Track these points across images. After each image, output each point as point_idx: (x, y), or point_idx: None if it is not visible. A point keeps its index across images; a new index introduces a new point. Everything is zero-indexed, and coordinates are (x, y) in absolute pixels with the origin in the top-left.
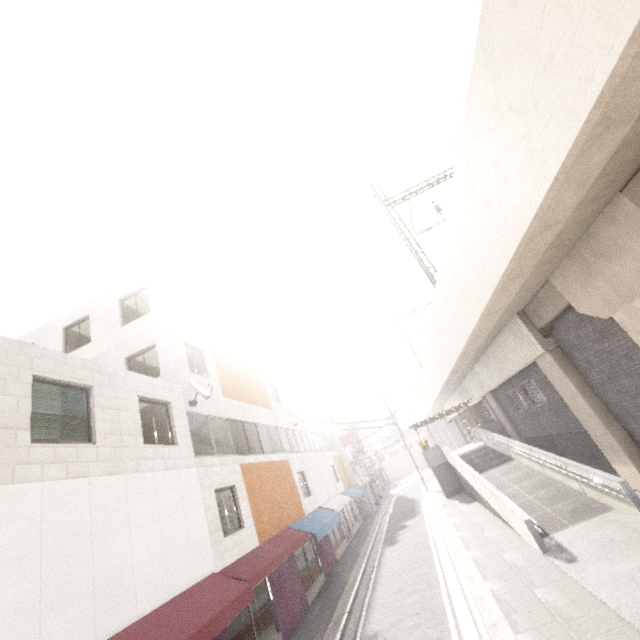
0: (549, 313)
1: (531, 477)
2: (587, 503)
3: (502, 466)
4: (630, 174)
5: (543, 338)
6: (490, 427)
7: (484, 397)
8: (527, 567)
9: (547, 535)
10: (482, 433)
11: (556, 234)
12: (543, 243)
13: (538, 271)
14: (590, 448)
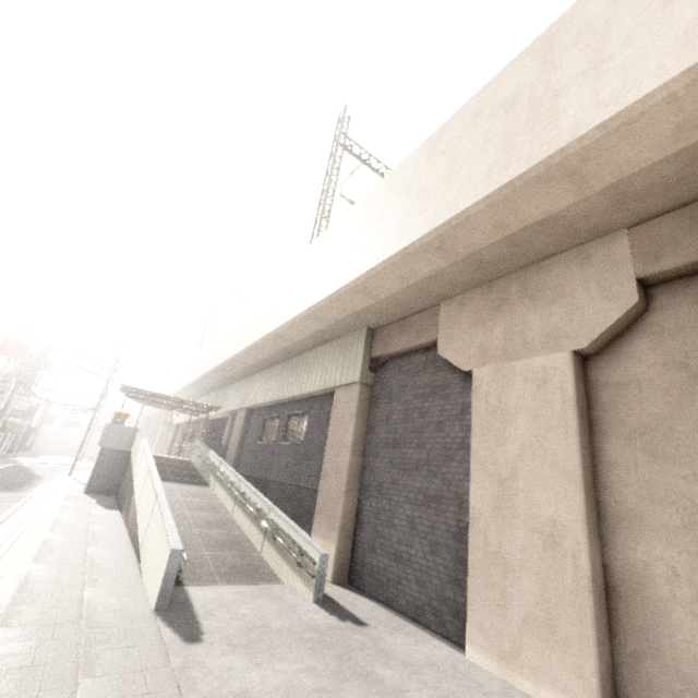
0: (403, 343)
1: (214, 511)
2: (257, 565)
3: (191, 486)
4: (666, 208)
5: (368, 369)
6: (212, 447)
7: (236, 413)
8: (110, 625)
9: (181, 585)
10: (199, 446)
11: (547, 215)
12: (528, 213)
13: (457, 273)
14: (302, 510)
